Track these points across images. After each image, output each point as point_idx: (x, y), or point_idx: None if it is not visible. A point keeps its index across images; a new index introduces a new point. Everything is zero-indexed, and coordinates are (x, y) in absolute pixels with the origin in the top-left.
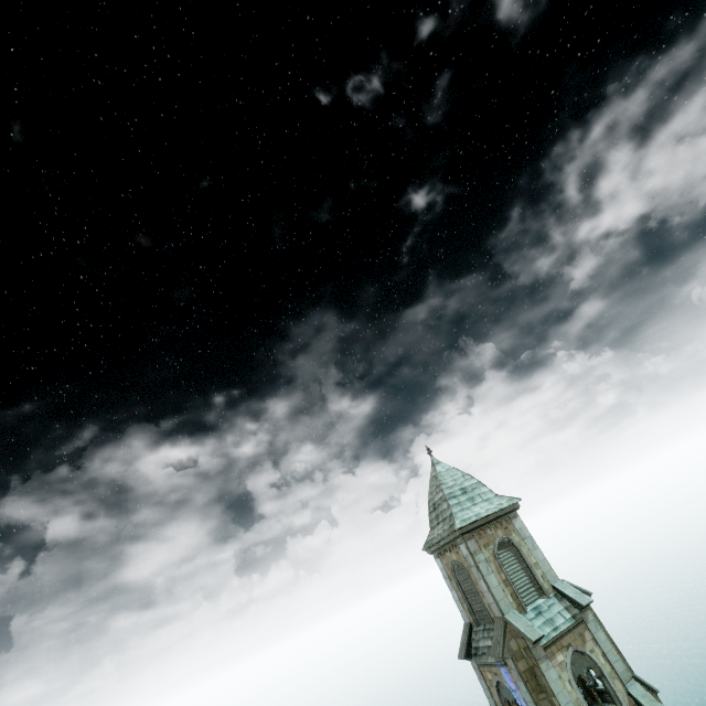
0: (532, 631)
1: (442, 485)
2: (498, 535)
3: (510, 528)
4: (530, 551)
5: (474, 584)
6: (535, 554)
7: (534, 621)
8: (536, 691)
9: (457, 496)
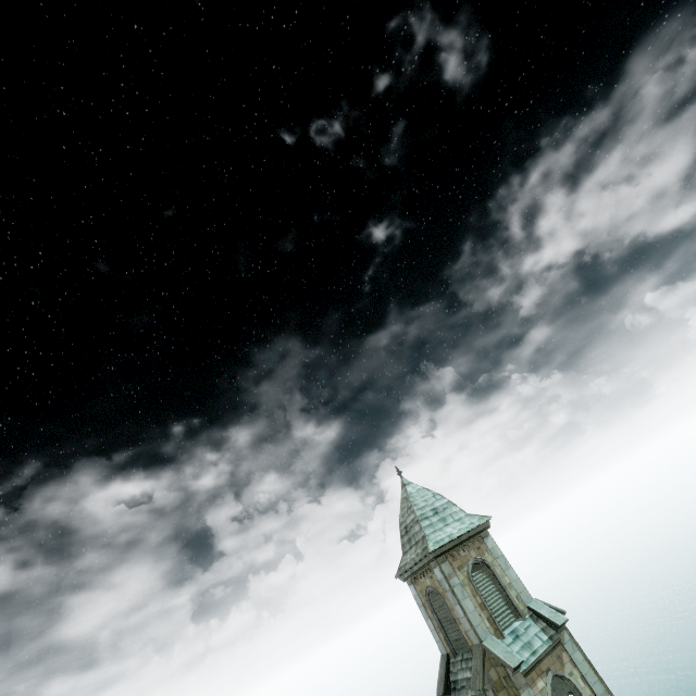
0: (511, 657)
1: (414, 507)
2: (471, 556)
3: (482, 548)
4: (503, 570)
5: (450, 610)
6: (508, 574)
7: (512, 646)
8: None
9: (429, 517)
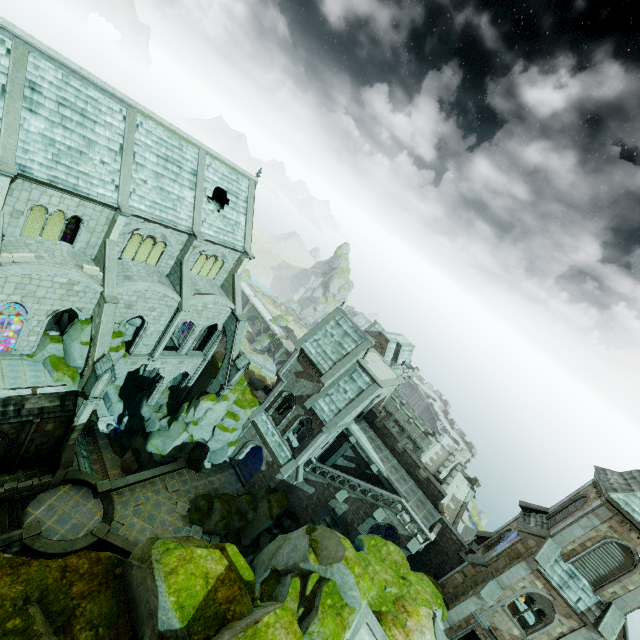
0: (543, 559)
1: None
2: (635, 546)
3: None
4: (639, 585)
5: (571, 514)
6: (639, 592)
7: (558, 567)
8: (509, 556)
9: None
